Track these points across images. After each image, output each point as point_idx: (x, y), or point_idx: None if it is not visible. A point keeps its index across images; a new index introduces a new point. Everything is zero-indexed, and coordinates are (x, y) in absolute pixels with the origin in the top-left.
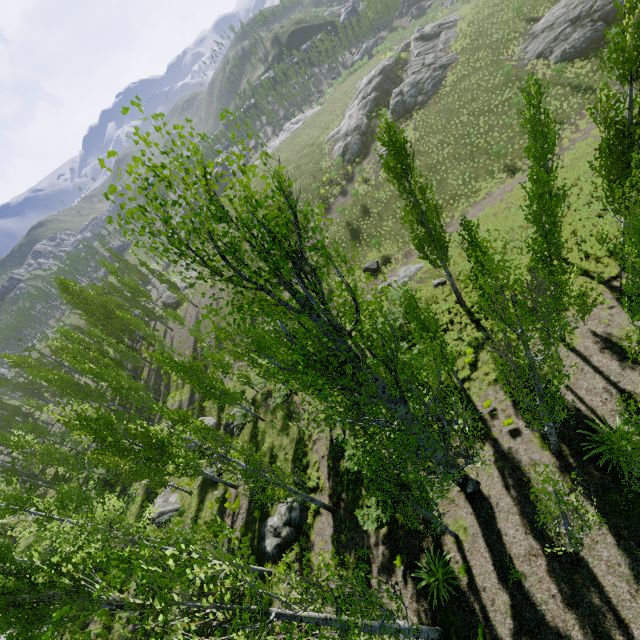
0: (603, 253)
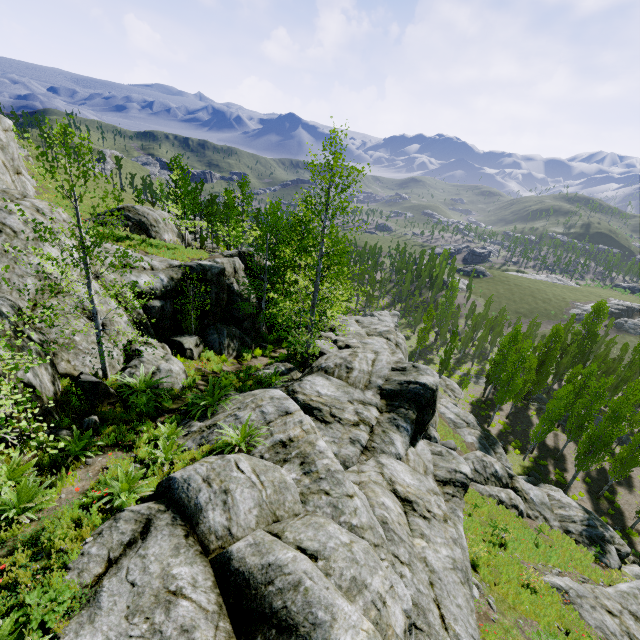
0: None
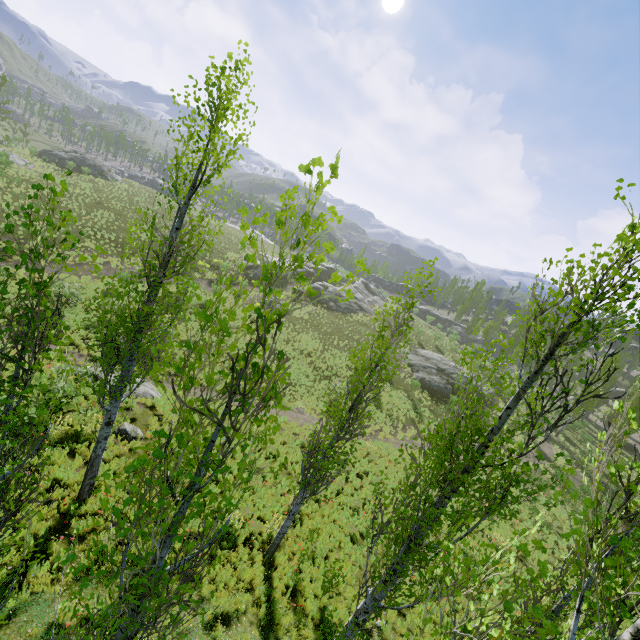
0: (315, 610)
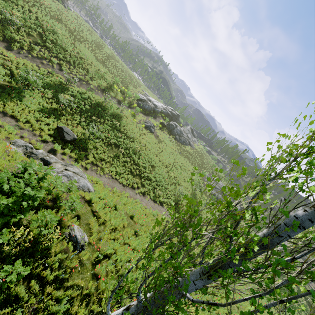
0: None
